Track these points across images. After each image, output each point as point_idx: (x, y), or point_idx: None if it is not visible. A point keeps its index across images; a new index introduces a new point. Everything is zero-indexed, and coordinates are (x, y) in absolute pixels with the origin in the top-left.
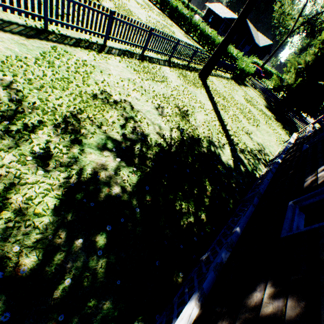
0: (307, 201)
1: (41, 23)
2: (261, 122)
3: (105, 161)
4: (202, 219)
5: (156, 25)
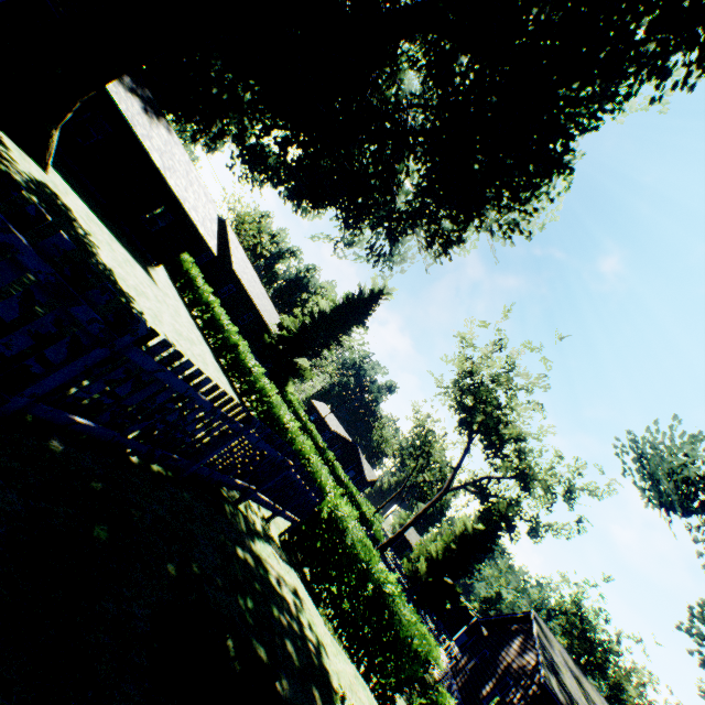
0: (487, 699)
1: None
2: None
3: None
4: None
5: None
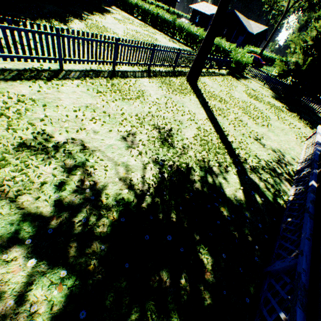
0: None
1: None
2: (272, 118)
3: (2, 274)
4: None
5: (135, 36)
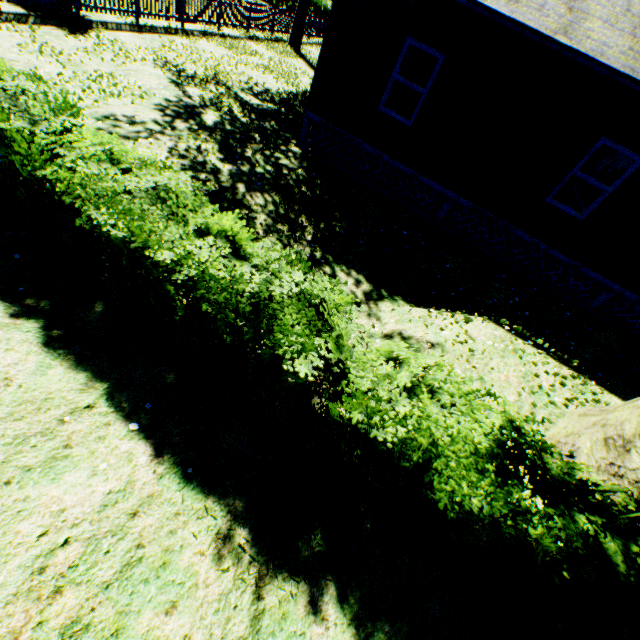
0: None
1: (130, 19)
2: None
3: (250, 98)
4: None
5: None
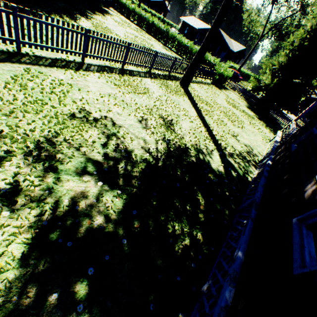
0: (313, 219)
1: (14, 46)
2: (246, 123)
3: (84, 187)
4: (199, 239)
5: (134, 40)
